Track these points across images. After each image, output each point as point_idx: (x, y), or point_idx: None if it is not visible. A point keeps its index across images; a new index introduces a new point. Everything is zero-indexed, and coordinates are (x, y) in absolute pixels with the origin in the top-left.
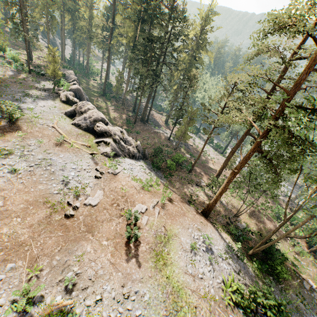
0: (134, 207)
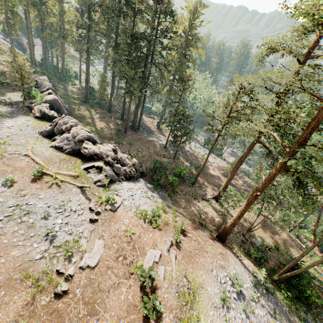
0: (145, 256)
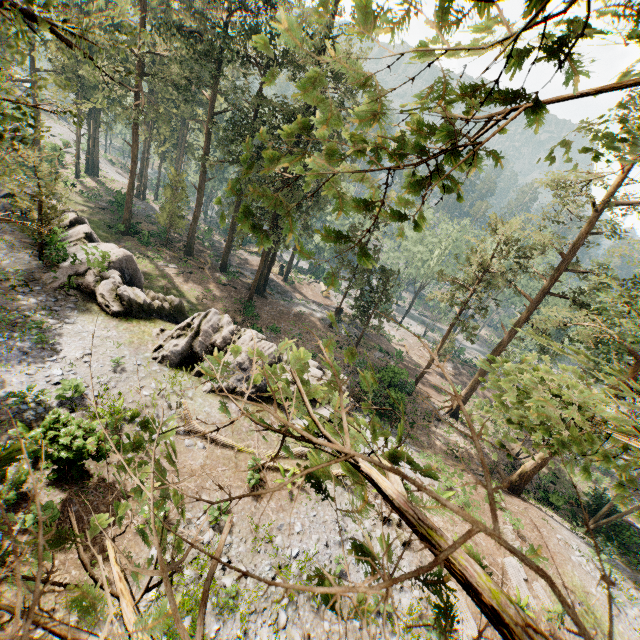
0: (509, 577)
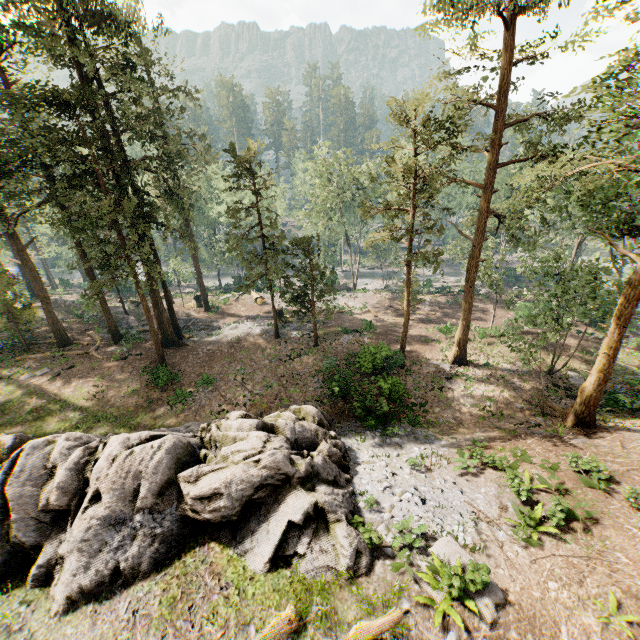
0: None
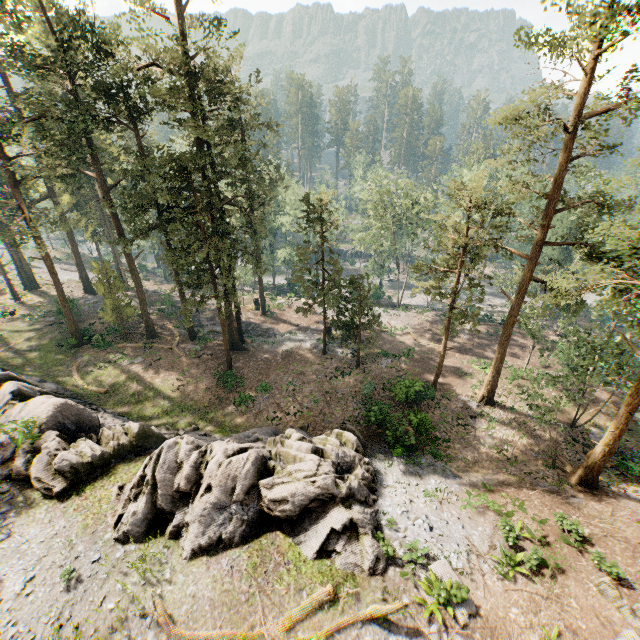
0: None
